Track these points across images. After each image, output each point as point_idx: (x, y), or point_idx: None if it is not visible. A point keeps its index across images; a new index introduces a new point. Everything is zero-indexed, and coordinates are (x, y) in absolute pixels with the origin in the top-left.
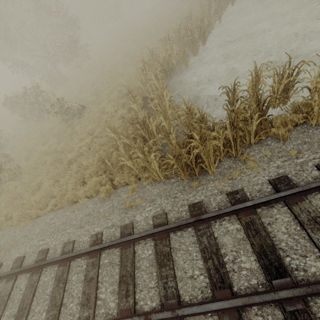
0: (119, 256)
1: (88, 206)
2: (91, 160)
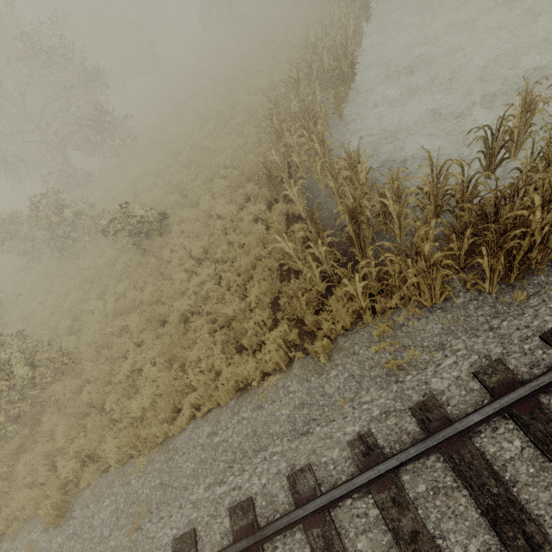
0: (448, 469)
1: (291, 389)
2: (237, 303)
